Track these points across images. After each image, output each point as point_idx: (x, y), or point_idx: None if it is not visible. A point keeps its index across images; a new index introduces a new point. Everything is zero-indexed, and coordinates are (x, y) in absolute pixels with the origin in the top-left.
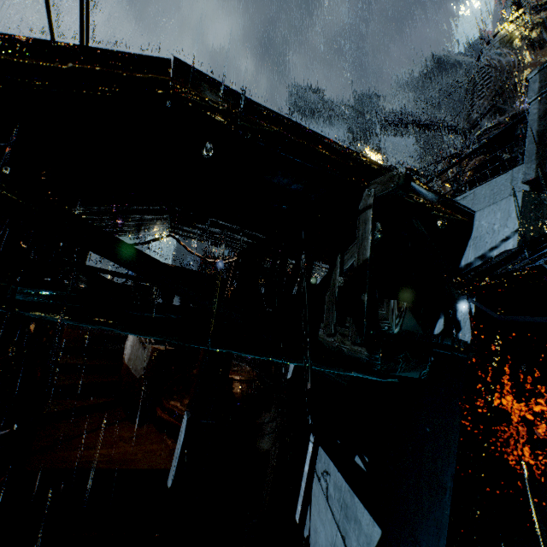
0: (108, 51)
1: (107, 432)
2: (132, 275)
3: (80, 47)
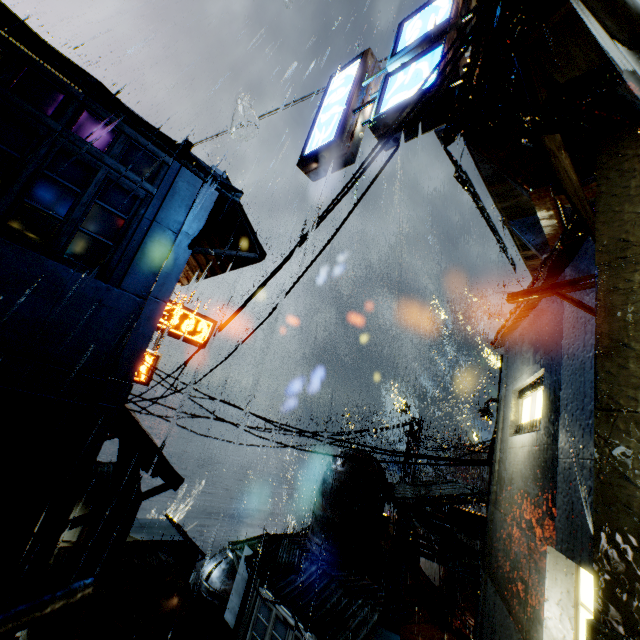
0: (464, 494)
1: (422, 627)
2: (447, 527)
3: (458, 494)
